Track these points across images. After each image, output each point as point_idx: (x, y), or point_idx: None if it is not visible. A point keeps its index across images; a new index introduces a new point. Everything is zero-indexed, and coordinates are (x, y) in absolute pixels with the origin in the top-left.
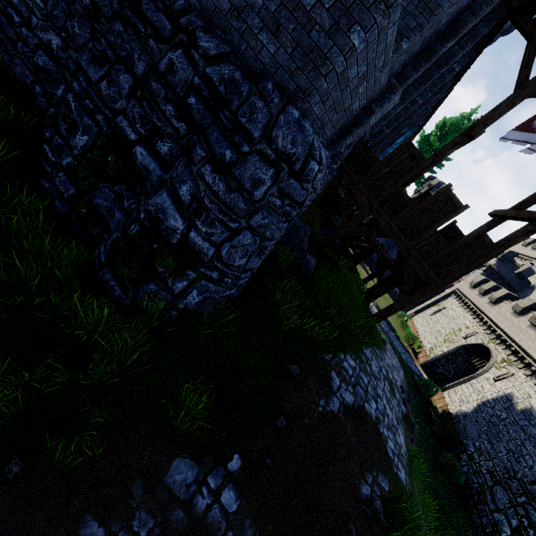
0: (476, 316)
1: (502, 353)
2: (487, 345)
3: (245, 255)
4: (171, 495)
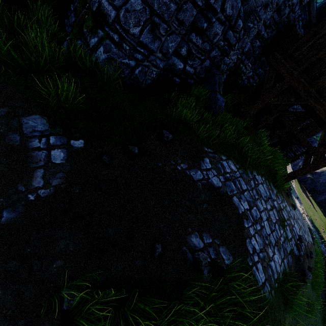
0: None
1: None
2: None
3: (139, 24)
4: (19, 126)
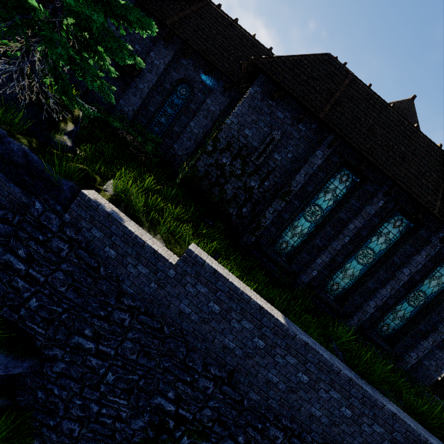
0: None
1: None
2: None
3: None
4: None
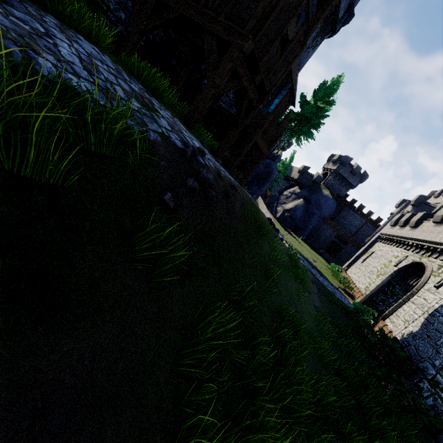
0: (402, 245)
1: (436, 262)
2: (418, 260)
3: None
4: None
